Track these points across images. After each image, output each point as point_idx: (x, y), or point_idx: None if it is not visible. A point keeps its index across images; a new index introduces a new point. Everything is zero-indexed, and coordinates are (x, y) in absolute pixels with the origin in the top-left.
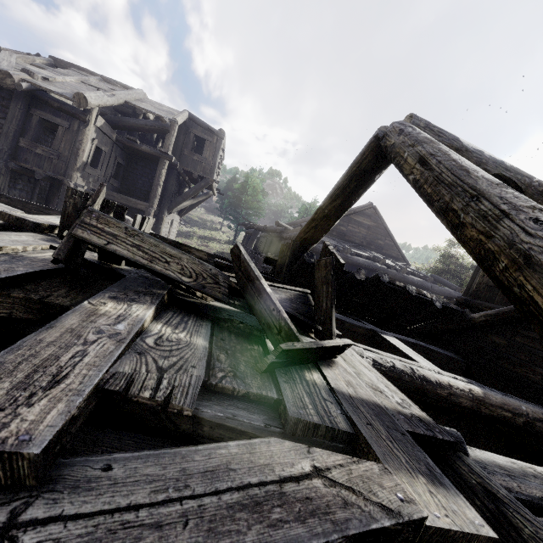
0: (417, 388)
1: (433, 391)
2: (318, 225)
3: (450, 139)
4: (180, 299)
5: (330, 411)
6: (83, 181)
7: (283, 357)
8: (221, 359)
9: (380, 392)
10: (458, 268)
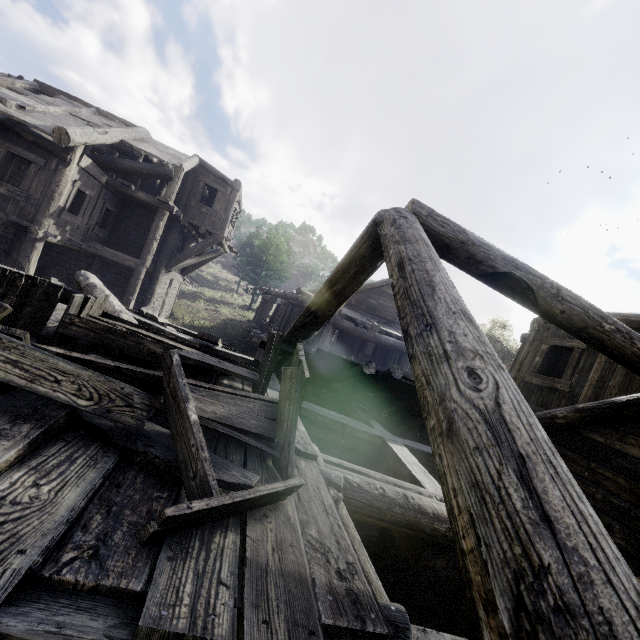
0: (409, 521)
1: (429, 526)
2: (319, 310)
3: (455, 231)
4: (85, 422)
5: (216, 604)
6: (57, 229)
7: (174, 523)
8: (90, 524)
9: (321, 554)
10: (502, 353)
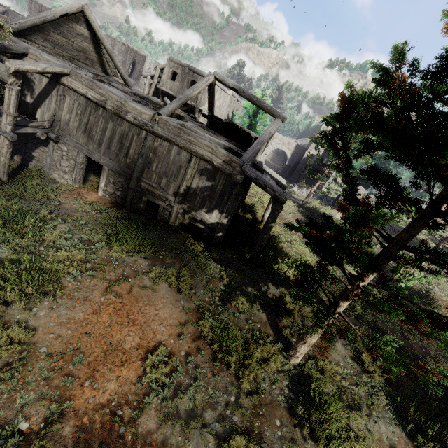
0: None
1: None
2: None
3: None
4: None
5: None
6: None
7: None
8: None
9: None
10: None
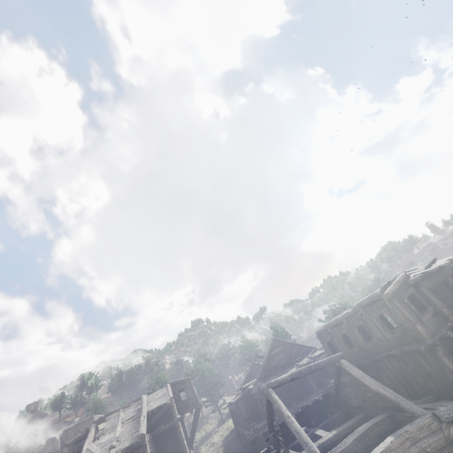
0: (323, 448)
1: (326, 444)
2: (270, 417)
3: (277, 382)
4: None
5: None
6: None
7: None
8: None
9: None
10: None
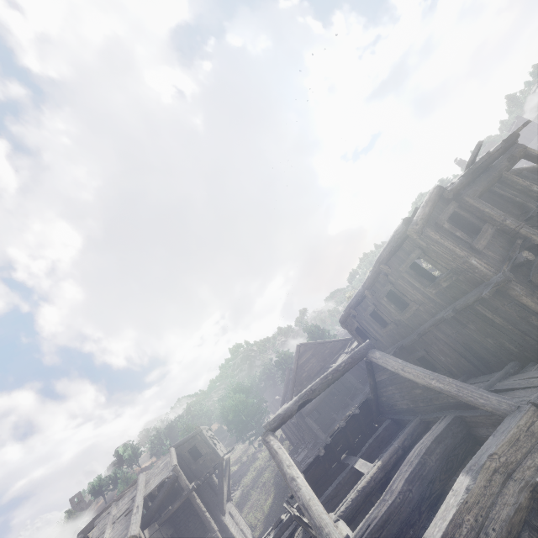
0: (365, 496)
1: (369, 488)
2: None
3: (278, 418)
4: None
5: None
6: None
7: None
8: None
9: None
10: None
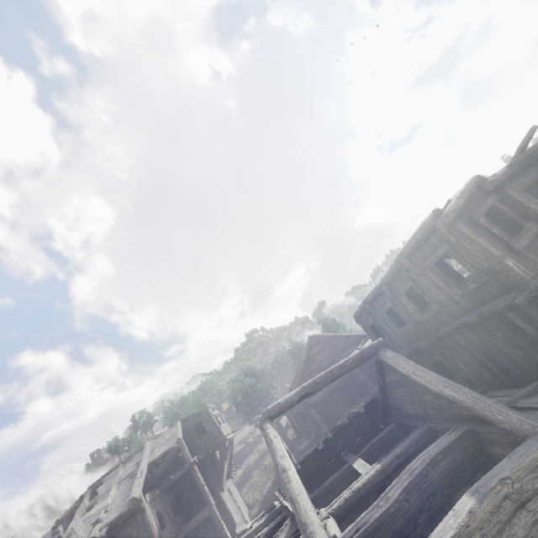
0: (359, 497)
1: (365, 490)
2: None
3: (278, 407)
4: None
5: None
6: None
7: None
8: None
9: None
10: None
